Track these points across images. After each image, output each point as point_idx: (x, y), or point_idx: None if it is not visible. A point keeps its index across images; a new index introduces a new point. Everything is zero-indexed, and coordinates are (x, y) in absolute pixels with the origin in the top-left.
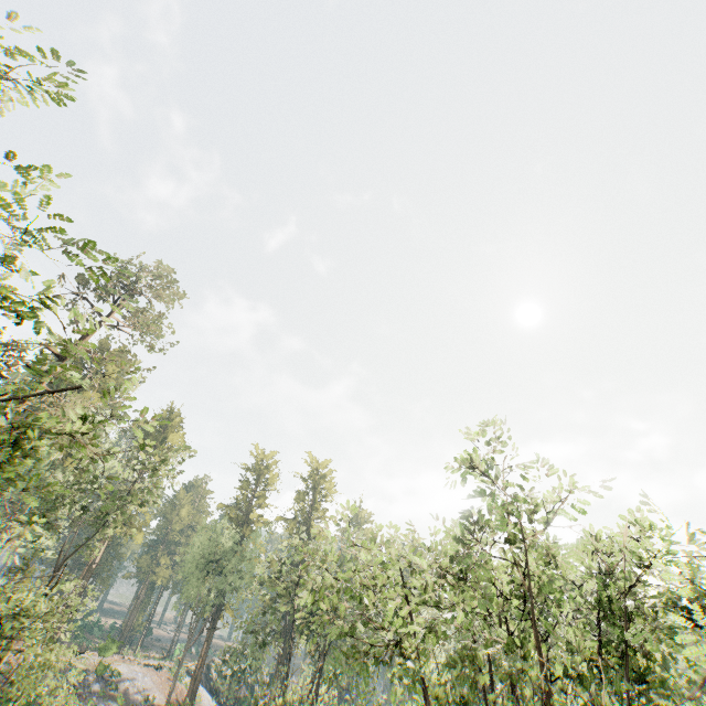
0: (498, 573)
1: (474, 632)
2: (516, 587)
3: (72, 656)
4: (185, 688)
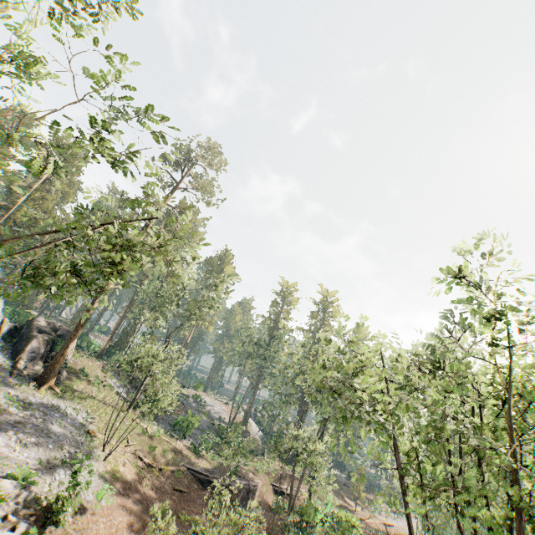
0: (475, 377)
1: (446, 418)
2: (493, 389)
3: (181, 388)
4: (242, 418)
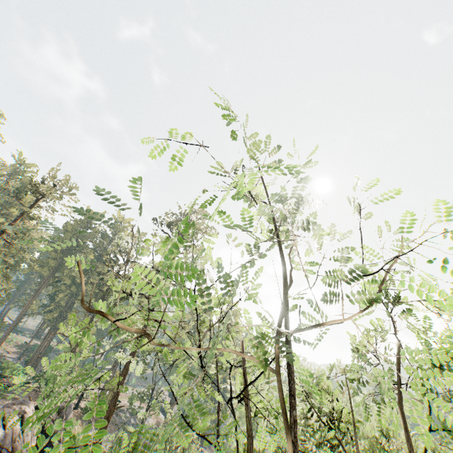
0: None
1: None
2: None
3: None
4: None
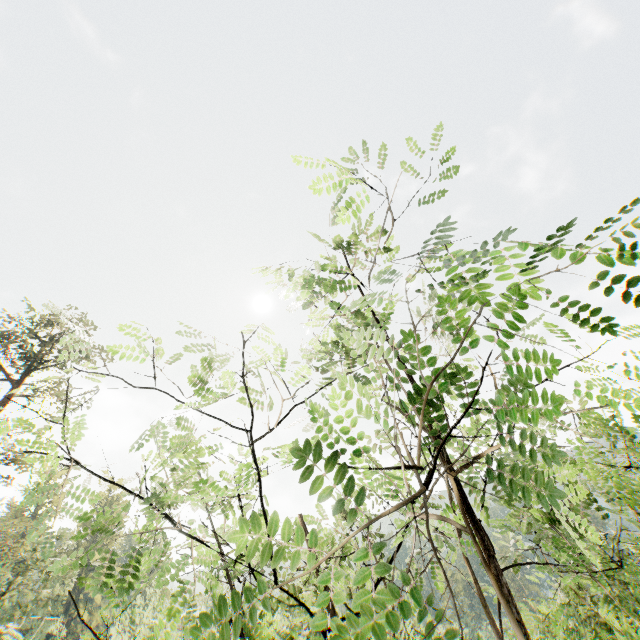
0: None
1: None
2: None
3: None
4: None
